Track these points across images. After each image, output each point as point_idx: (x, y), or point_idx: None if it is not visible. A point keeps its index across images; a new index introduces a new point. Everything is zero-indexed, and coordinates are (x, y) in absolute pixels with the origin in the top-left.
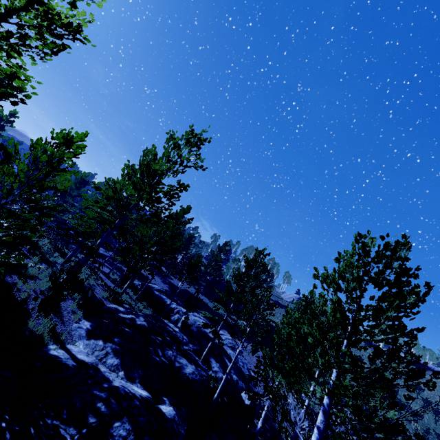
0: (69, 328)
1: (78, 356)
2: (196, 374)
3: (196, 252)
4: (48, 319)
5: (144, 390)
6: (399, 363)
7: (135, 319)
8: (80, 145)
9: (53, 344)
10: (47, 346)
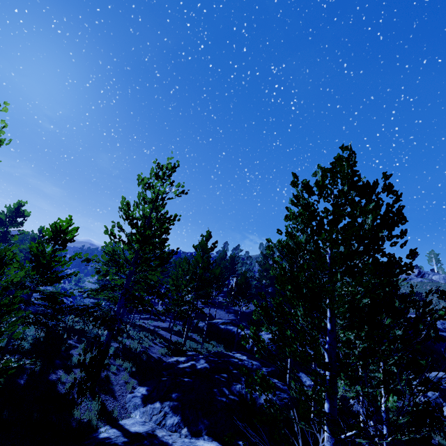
0: (123, 401)
1: (131, 429)
2: (275, 400)
3: (245, 270)
4: (96, 401)
5: (212, 442)
6: (405, 313)
7: (195, 364)
8: (72, 229)
9: (105, 425)
10: (98, 430)
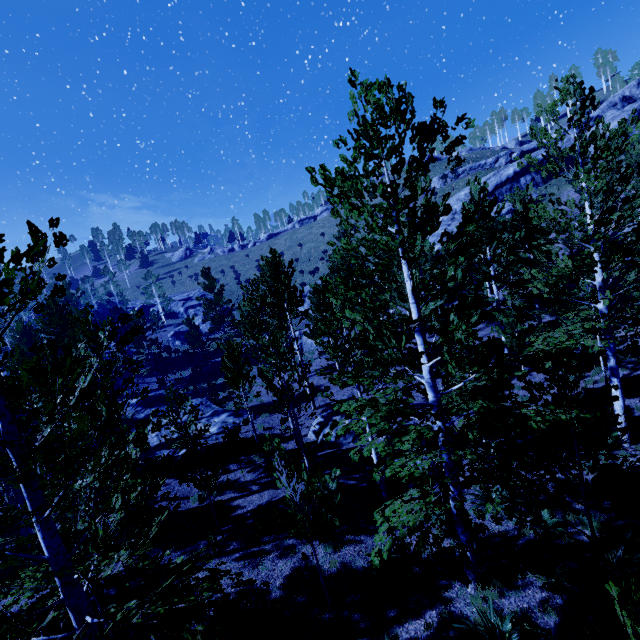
0: None
1: None
2: None
3: None
4: None
5: None
6: None
7: None
8: None
9: None
10: None
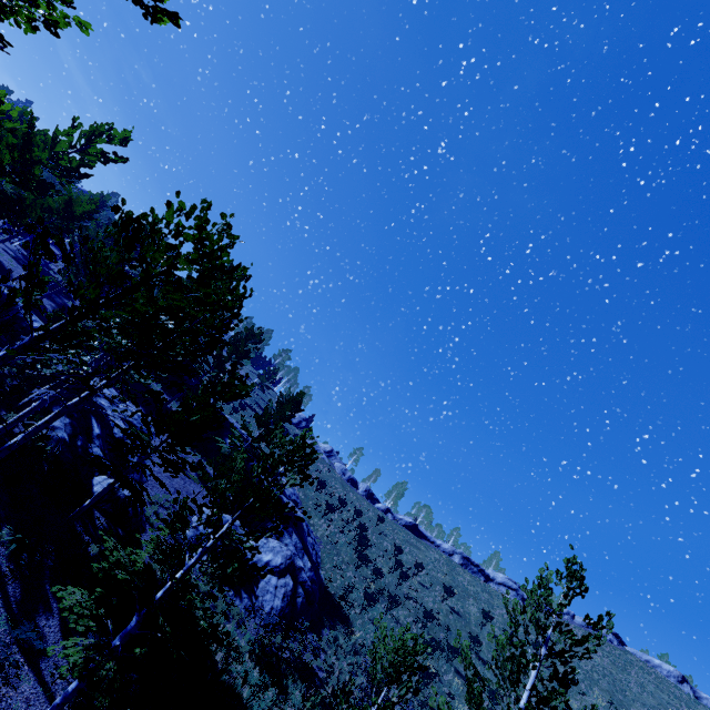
0: None
1: None
2: None
3: None
4: None
5: None
6: None
7: None
8: None
9: None
10: None
